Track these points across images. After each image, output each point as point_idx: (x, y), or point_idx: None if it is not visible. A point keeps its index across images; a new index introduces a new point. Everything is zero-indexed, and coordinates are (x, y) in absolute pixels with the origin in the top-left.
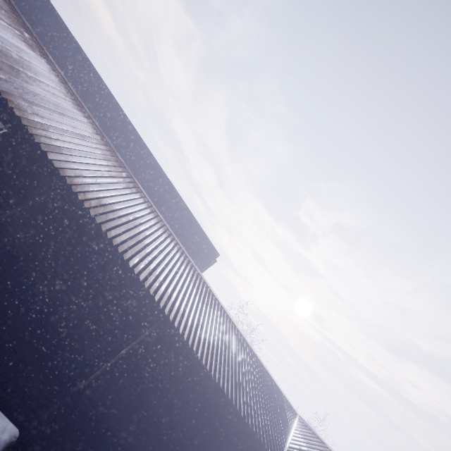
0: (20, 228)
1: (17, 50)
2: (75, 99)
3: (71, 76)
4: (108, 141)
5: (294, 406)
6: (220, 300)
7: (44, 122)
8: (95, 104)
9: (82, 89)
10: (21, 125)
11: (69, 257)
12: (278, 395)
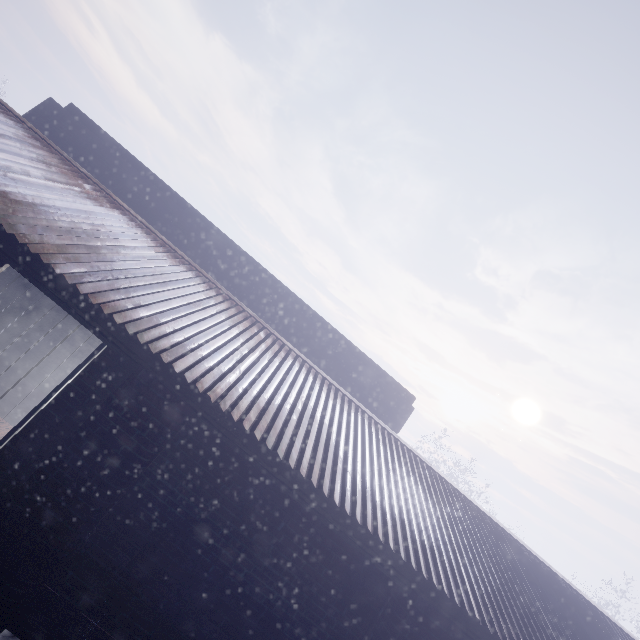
0: (163, 486)
1: (85, 217)
2: (167, 249)
3: (146, 211)
4: (225, 292)
5: (630, 633)
6: (453, 483)
7: (151, 311)
8: (185, 237)
9: (163, 224)
10: (127, 335)
11: (240, 509)
12: (602, 623)
